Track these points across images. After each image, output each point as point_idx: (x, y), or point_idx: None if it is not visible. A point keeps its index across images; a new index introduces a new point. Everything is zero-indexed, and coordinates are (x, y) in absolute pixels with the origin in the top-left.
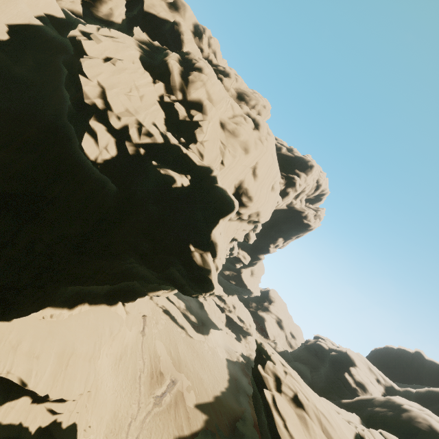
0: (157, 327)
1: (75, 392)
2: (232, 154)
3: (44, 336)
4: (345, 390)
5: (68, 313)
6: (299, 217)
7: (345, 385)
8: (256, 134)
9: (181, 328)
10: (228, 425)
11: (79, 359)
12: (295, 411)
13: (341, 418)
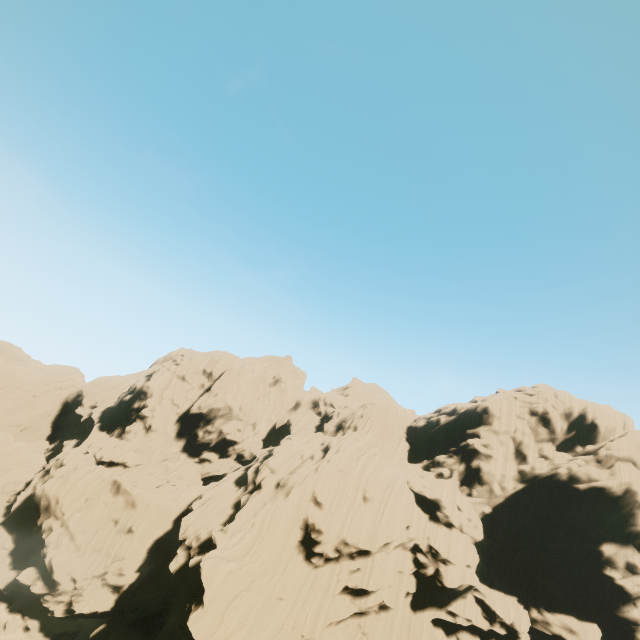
0: None
1: None
2: (268, 508)
3: None
4: None
5: None
6: (560, 485)
7: None
8: (314, 466)
9: None
10: None
11: None
12: None
13: None
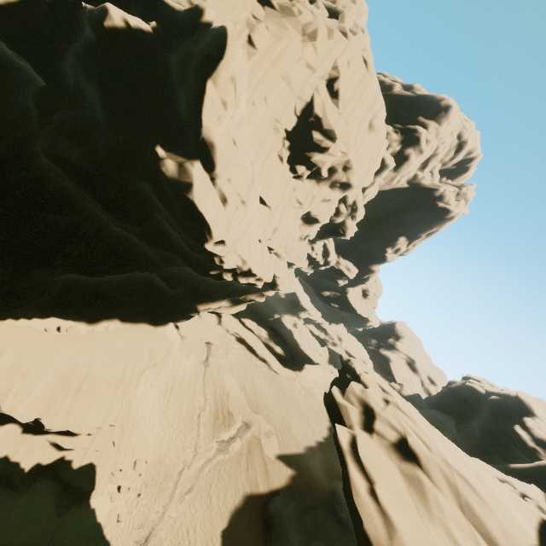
0: (227, 358)
1: (87, 424)
2: (272, 33)
3: (39, 350)
4: (515, 451)
5: (88, 328)
6: (429, 198)
7: (515, 444)
8: (329, 20)
9: (262, 361)
10: (325, 485)
11: (98, 384)
12: (399, 466)
13: (507, 489)
